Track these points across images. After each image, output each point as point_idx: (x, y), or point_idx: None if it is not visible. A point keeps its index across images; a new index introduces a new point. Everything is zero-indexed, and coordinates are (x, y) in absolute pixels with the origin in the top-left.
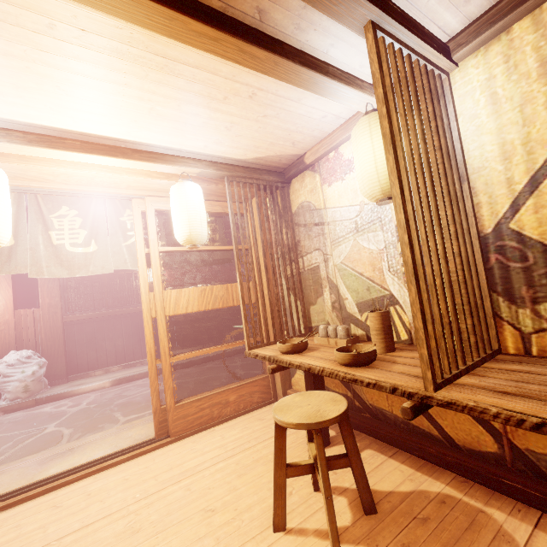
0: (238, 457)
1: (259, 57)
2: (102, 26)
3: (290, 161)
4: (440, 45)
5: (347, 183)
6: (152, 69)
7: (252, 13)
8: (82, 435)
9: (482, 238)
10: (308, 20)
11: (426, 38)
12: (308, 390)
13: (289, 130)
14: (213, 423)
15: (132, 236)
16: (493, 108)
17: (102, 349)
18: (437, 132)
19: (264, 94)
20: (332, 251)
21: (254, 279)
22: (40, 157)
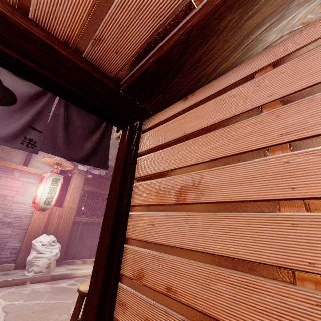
0: None
1: None
2: None
3: None
4: None
5: None
6: None
7: None
8: None
9: None
10: None
11: None
12: None
13: None
14: None
15: None
16: None
17: (85, 245)
18: None
19: None
20: None
21: None
22: None
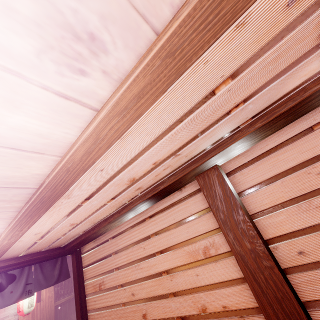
0: None
1: None
2: None
3: None
4: None
5: None
6: None
7: None
8: None
9: None
10: None
11: None
12: None
13: None
14: None
15: None
16: None
17: None
18: None
19: None
20: None
21: None
22: None
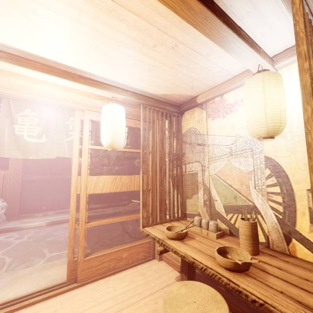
0: (124, 312)
1: (194, 9)
2: None
3: (185, 100)
4: None
5: (227, 120)
6: (102, 11)
7: None
8: (17, 265)
9: None
10: None
11: None
12: (183, 266)
13: (192, 78)
14: (109, 273)
15: (72, 135)
16: None
17: (45, 200)
18: None
19: (183, 47)
20: (208, 165)
21: (152, 176)
22: (11, 72)
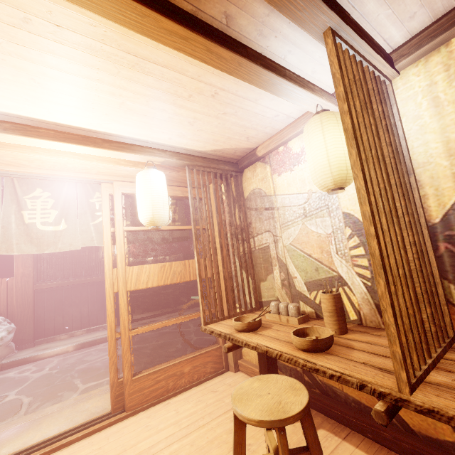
0: (192, 437)
1: (225, 58)
2: (76, 22)
3: (243, 154)
4: (386, 55)
5: (295, 173)
6: (124, 67)
7: (220, 17)
8: (41, 404)
9: (430, 228)
10: (270, 27)
11: (375, 47)
12: (261, 366)
13: (245, 126)
14: (168, 395)
15: (99, 216)
16: (436, 110)
17: (69, 315)
18: (387, 130)
19: (225, 94)
20: (281, 233)
21: (210, 257)
22: (16, 144)
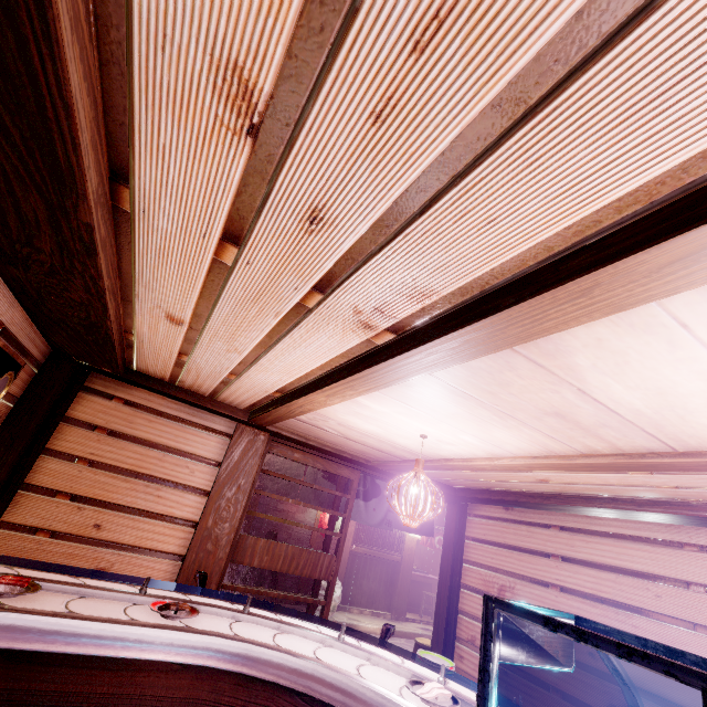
0: None
1: None
2: None
3: None
4: None
5: None
6: None
7: None
8: None
9: None
10: None
11: None
12: None
13: None
14: None
15: None
16: None
17: (361, 587)
18: None
19: None
20: None
21: None
22: None
